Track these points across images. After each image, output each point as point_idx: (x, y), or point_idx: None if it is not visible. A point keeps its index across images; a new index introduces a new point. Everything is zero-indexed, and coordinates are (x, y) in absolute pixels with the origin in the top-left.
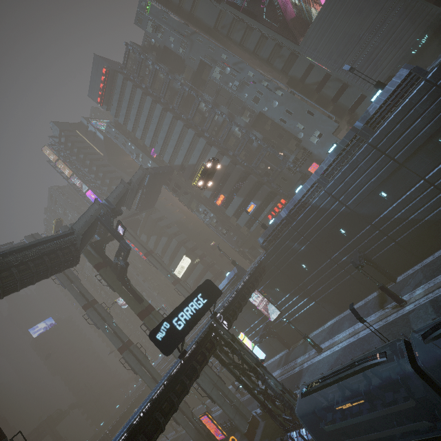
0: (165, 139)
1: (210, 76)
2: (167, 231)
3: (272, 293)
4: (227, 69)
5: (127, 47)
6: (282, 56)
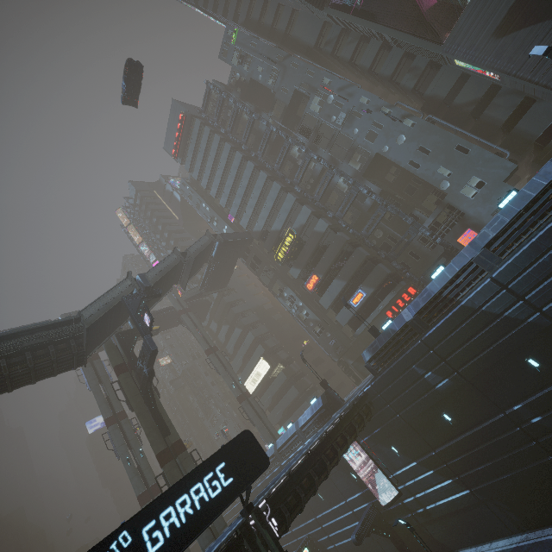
0: (243, 197)
1: (306, 109)
2: (241, 321)
3: (384, 453)
4: (329, 97)
5: (207, 86)
6: (414, 68)
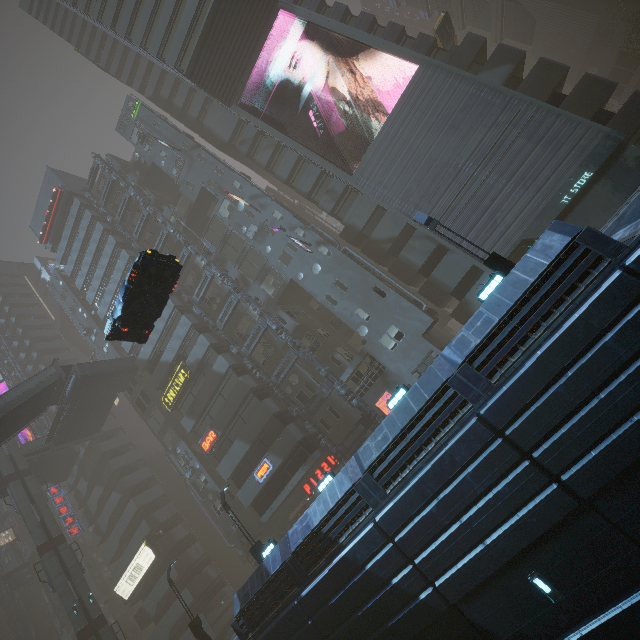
0: None
1: (215, 212)
2: (121, 482)
3: None
4: (240, 204)
5: (95, 160)
6: (331, 191)
